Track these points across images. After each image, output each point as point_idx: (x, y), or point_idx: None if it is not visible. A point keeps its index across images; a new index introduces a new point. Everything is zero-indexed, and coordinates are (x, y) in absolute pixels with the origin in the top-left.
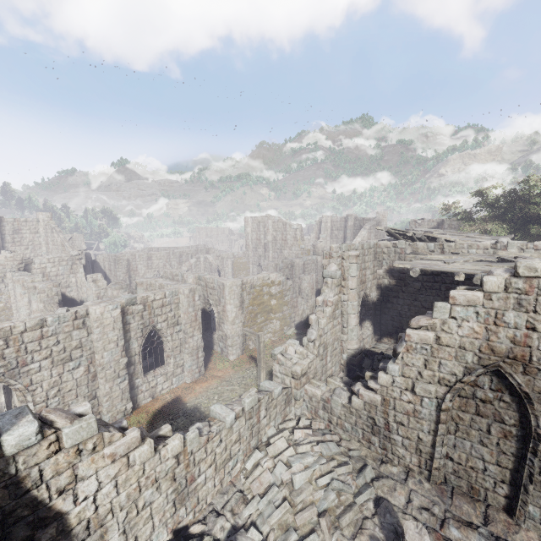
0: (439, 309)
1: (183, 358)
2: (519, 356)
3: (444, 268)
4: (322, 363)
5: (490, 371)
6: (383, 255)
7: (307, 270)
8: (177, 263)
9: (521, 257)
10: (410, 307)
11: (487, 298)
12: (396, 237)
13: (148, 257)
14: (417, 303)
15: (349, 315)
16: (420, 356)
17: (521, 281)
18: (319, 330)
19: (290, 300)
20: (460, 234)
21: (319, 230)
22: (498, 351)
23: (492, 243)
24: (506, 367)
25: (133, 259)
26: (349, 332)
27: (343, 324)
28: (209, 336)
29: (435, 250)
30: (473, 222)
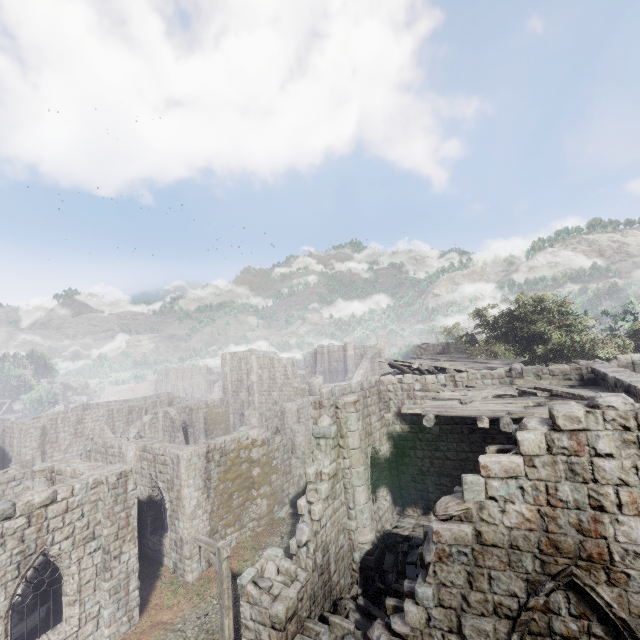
0: (471, 487)
1: (100, 601)
2: (595, 554)
3: (462, 411)
4: (323, 580)
5: (562, 582)
6: (389, 394)
7: (303, 416)
8: (124, 423)
9: (543, 387)
10: (432, 460)
11: (529, 465)
12: (400, 369)
13: (78, 419)
14: (439, 453)
15: (355, 488)
16: (460, 567)
17: (565, 436)
18: (312, 523)
19: (280, 464)
20: (469, 360)
21: (315, 363)
22: (564, 548)
23: (506, 371)
24: (583, 575)
25: (53, 424)
26: (358, 515)
27: (349, 503)
28: (156, 543)
29: (447, 383)
30: (479, 345)
